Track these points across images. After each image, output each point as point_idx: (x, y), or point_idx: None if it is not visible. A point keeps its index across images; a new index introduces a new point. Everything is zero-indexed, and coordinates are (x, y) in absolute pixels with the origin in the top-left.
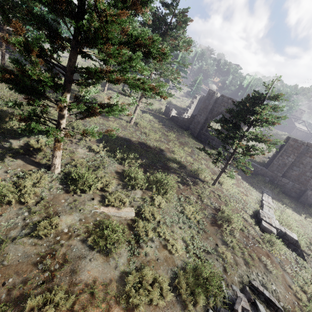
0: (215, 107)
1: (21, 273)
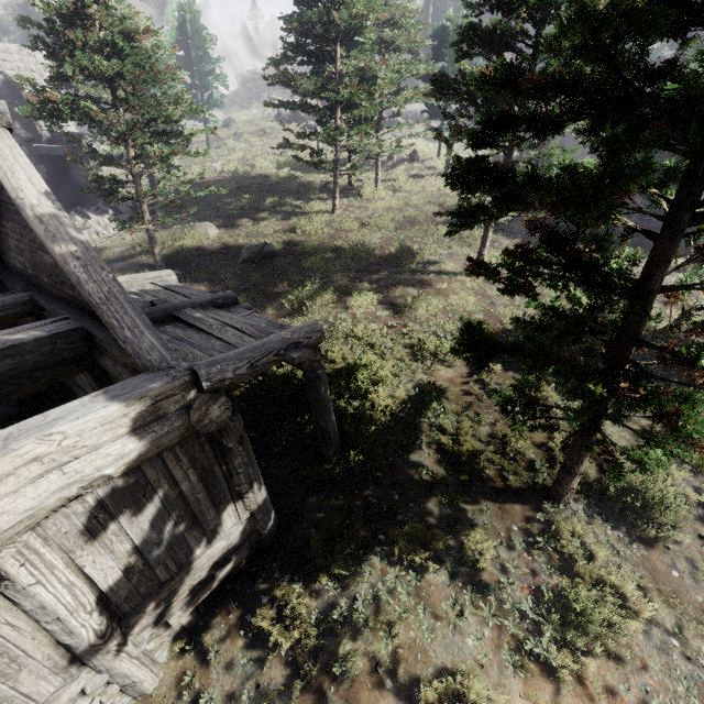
0: None
1: None
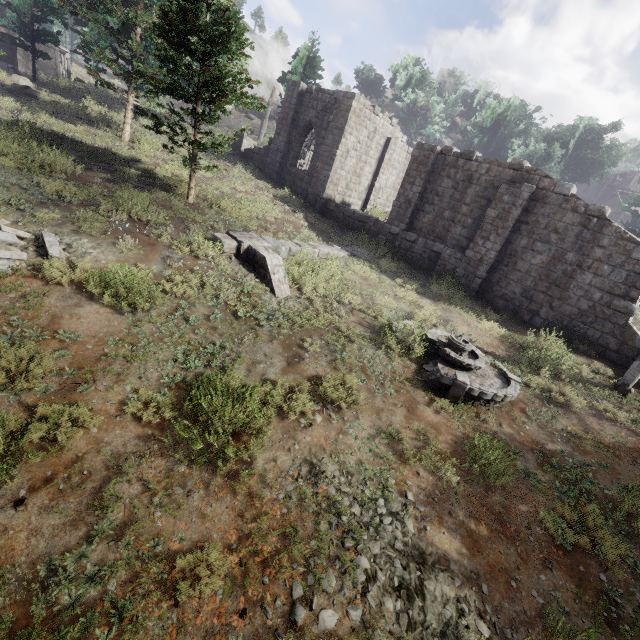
0: (300, 115)
1: None
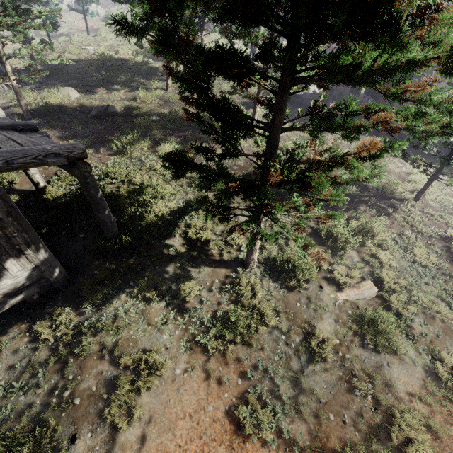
0: None
1: (346, 405)
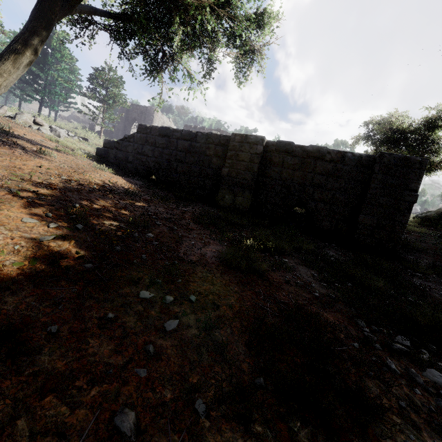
0: (129, 115)
1: None
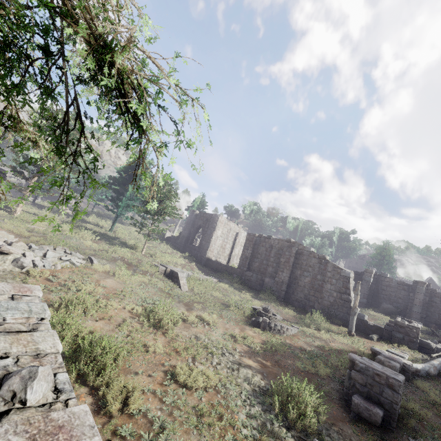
0: (196, 222)
1: None
